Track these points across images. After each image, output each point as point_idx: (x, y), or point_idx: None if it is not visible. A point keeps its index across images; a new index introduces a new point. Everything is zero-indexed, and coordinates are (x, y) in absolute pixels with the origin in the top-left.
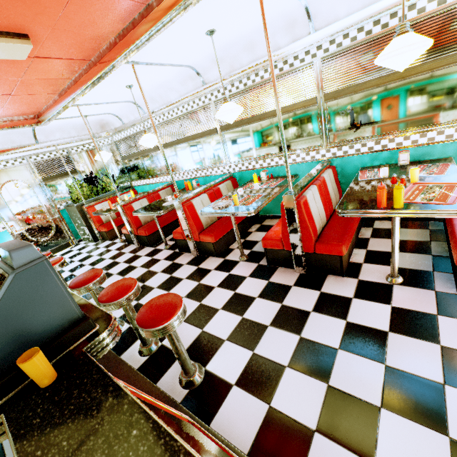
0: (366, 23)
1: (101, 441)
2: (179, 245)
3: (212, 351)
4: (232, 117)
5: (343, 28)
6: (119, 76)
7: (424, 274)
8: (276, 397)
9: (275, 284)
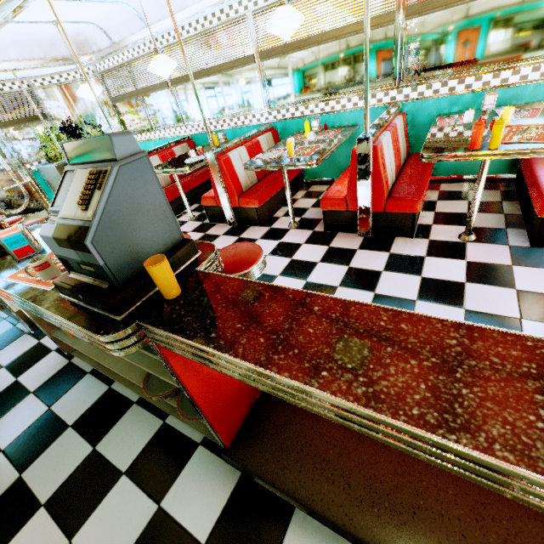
0: None
1: (282, 318)
2: (210, 214)
3: None
4: (290, 29)
5: None
6: None
7: (497, 231)
8: None
9: (337, 249)
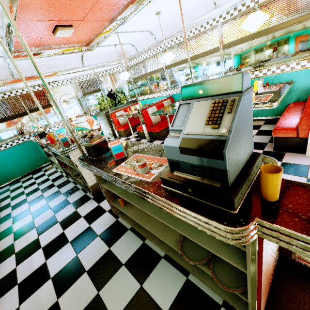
0: None
1: None
2: None
3: None
4: (258, 25)
5: None
6: None
7: None
8: None
9: (290, 164)
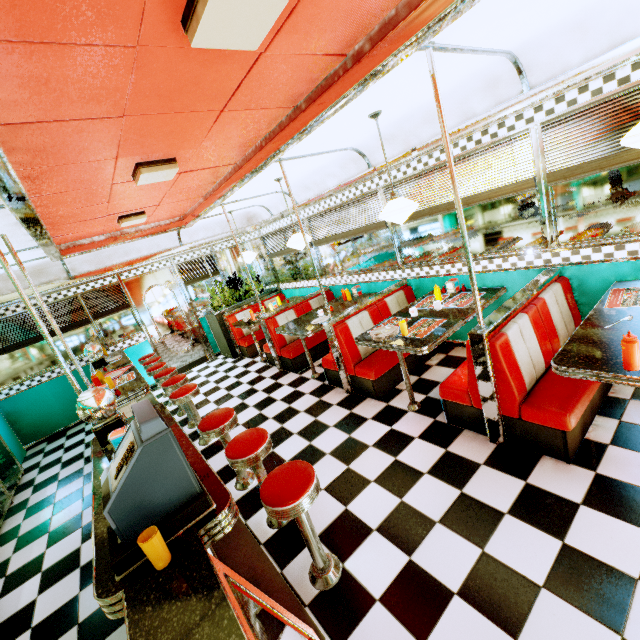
0: (619, 68)
1: None
2: (329, 376)
3: (355, 542)
4: (401, 217)
5: (577, 81)
6: (266, 173)
7: None
8: (434, 637)
9: (455, 457)
